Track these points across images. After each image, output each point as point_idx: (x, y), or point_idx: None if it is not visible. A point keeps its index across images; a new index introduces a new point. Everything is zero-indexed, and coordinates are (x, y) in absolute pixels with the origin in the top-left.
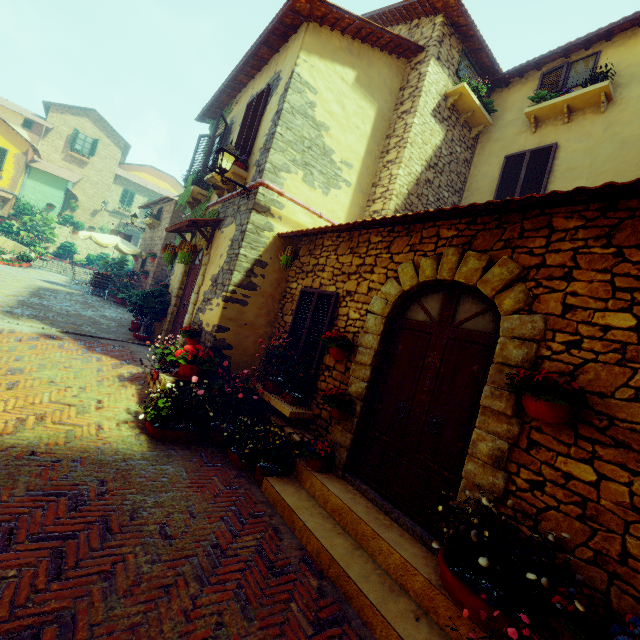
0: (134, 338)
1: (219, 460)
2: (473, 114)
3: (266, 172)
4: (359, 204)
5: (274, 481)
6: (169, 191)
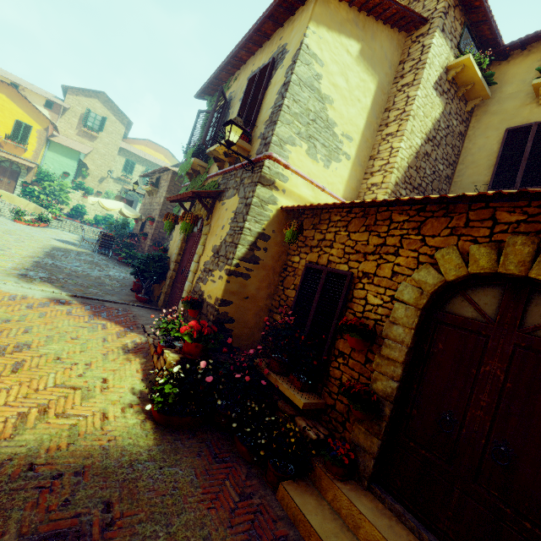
0: (136, 300)
1: (226, 451)
2: (472, 87)
3: (272, 145)
4: (356, 177)
5: (291, 488)
6: (163, 161)
